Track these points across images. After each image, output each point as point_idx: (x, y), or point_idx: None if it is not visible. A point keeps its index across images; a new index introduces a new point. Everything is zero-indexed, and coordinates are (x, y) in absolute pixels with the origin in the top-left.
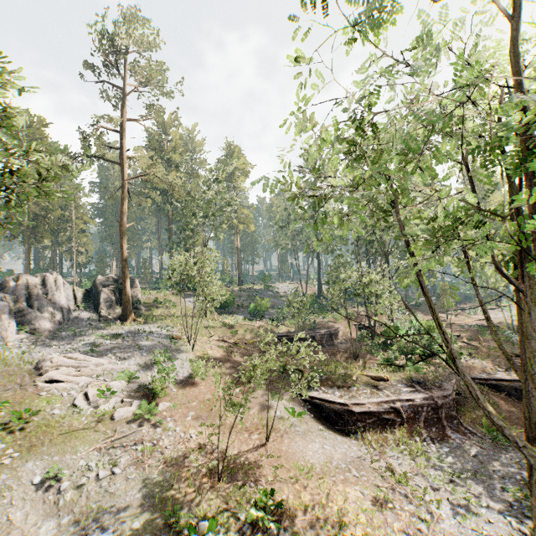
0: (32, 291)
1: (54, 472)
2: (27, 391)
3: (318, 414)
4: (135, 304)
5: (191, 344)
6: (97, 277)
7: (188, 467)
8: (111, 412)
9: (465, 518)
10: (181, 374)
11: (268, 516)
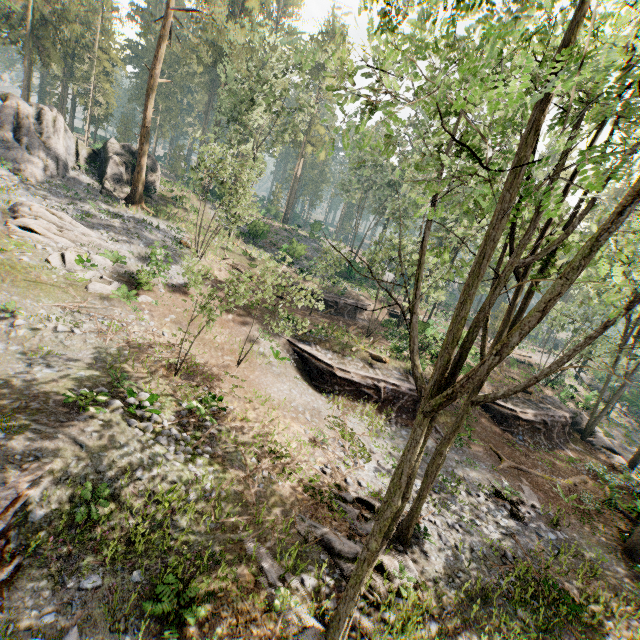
0: (22, 122)
1: (12, 309)
2: None
3: (302, 366)
4: (149, 191)
5: (198, 257)
6: (110, 139)
7: (150, 355)
8: (87, 283)
9: (381, 475)
10: (175, 280)
11: (207, 410)
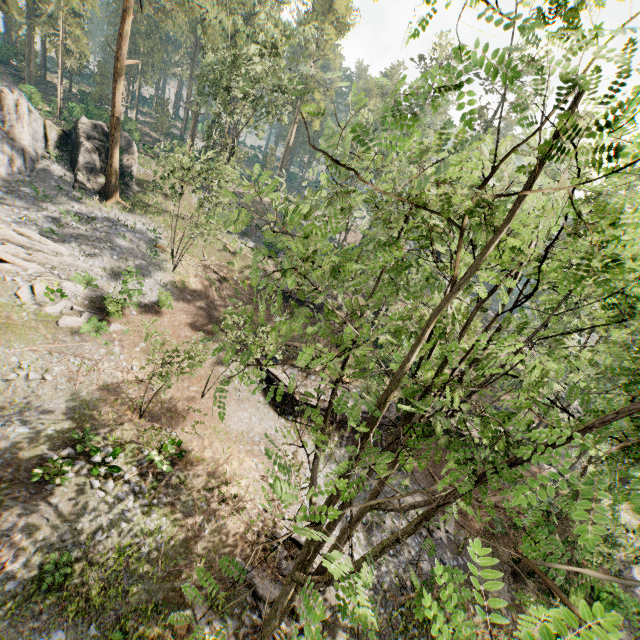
0: None
1: None
2: None
3: (268, 386)
4: (126, 177)
5: (174, 263)
6: (80, 118)
7: (117, 397)
8: (58, 316)
9: None
10: (148, 297)
11: (164, 461)
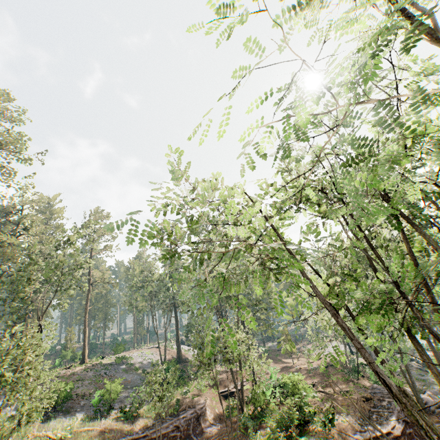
0: None
1: None
2: None
3: None
4: None
5: None
6: None
7: None
8: None
9: None
10: None
11: None
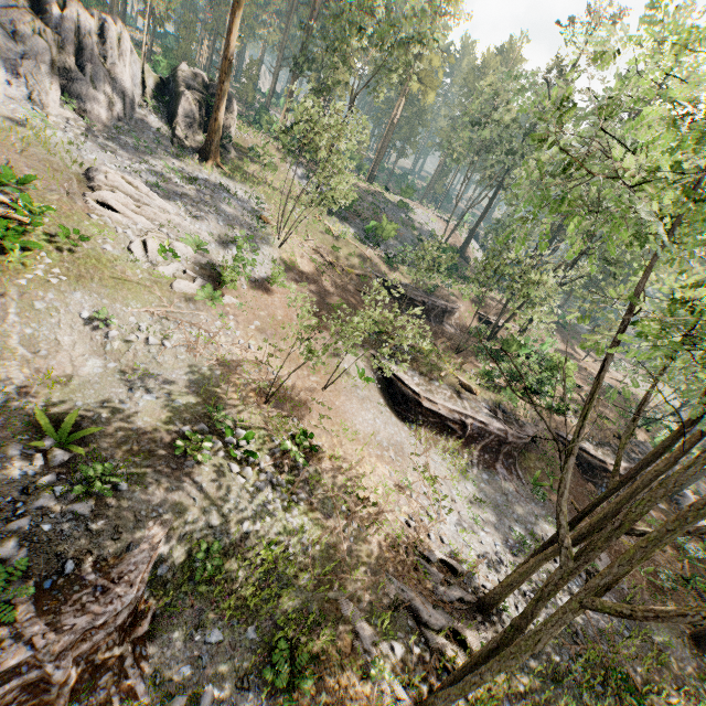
0: (83, 41)
1: (103, 316)
2: (74, 203)
3: (386, 387)
4: (223, 139)
5: (280, 239)
6: (180, 65)
7: (239, 376)
8: (170, 279)
9: (463, 532)
10: (257, 272)
11: (300, 453)
